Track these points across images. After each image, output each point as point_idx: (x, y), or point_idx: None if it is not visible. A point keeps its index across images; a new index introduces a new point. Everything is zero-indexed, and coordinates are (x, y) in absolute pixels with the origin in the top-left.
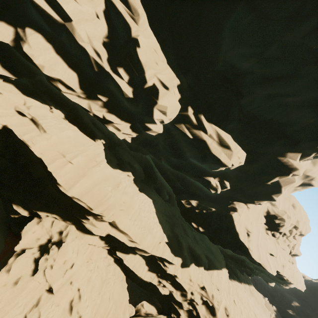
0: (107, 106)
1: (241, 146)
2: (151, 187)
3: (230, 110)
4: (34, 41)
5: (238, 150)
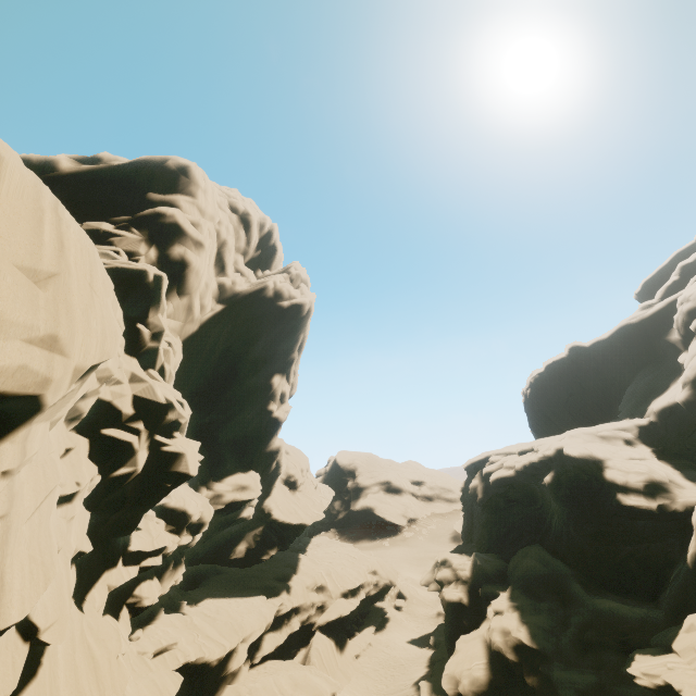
0: (173, 568)
1: (242, 465)
2: (183, 593)
3: (225, 457)
4: (146, 592)
5: (255, 477)
